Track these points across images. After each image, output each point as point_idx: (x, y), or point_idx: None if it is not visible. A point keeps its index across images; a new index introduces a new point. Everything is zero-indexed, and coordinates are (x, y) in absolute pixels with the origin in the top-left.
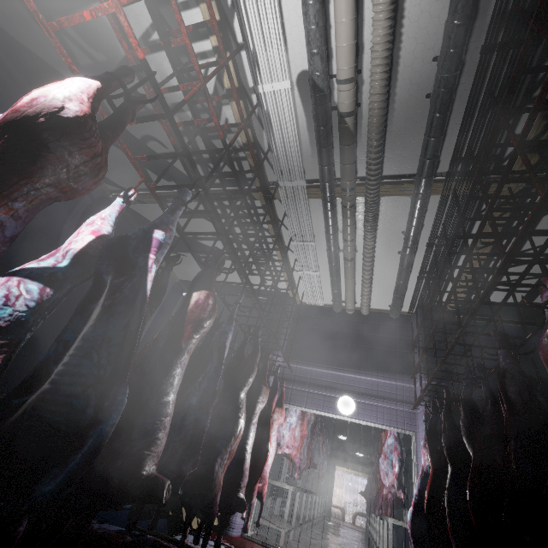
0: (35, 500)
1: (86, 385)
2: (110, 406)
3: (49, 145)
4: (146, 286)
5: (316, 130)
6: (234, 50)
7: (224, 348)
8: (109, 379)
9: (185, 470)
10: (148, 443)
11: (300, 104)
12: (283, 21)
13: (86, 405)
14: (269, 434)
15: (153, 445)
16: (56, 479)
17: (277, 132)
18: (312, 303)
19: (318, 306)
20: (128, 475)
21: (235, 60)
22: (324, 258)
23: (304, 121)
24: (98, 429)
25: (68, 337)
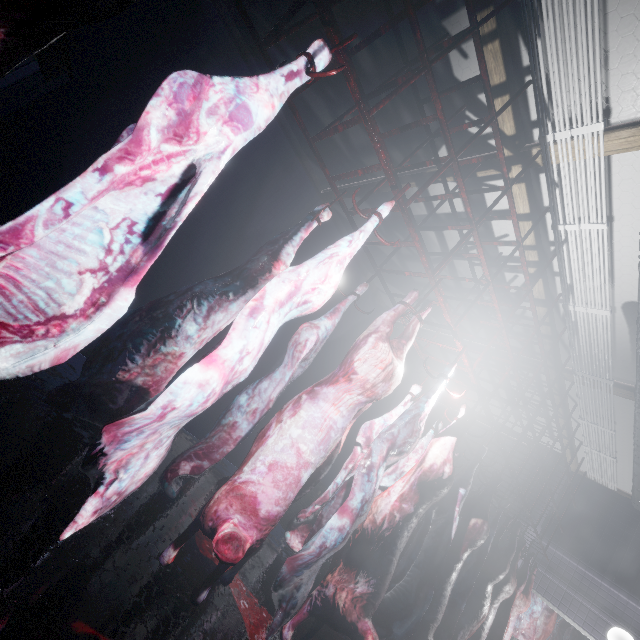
0: (393, 636)
1: (412, 578)
2: (423, 599)
3: (436, 495)
4: (452, 531)
5: (638, 354)
6: (547, 274)
7: (485, 553)
8: (422, 578)
9: (441, 636)
10: (432, 620)
11: (621, 323)
12: (613, 269)
13: (411, 590)
14: (507, 623)
15: (434, 622)
16: (401, 630)
17: (584, 338)
18: (596, 479)
19: (605, 488)
20: (420, 635)
21: (546, 281)
22: (627, 447)
23: (623, 335)
24: (418, 611)
25: (413, 557)
